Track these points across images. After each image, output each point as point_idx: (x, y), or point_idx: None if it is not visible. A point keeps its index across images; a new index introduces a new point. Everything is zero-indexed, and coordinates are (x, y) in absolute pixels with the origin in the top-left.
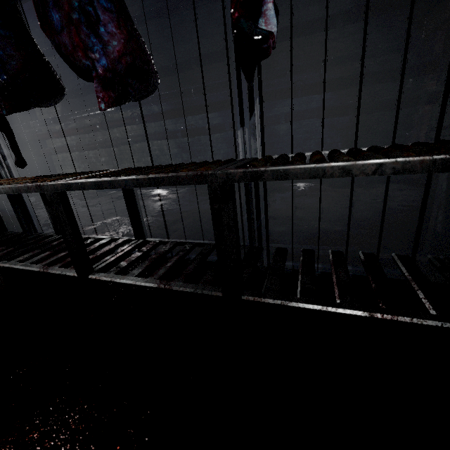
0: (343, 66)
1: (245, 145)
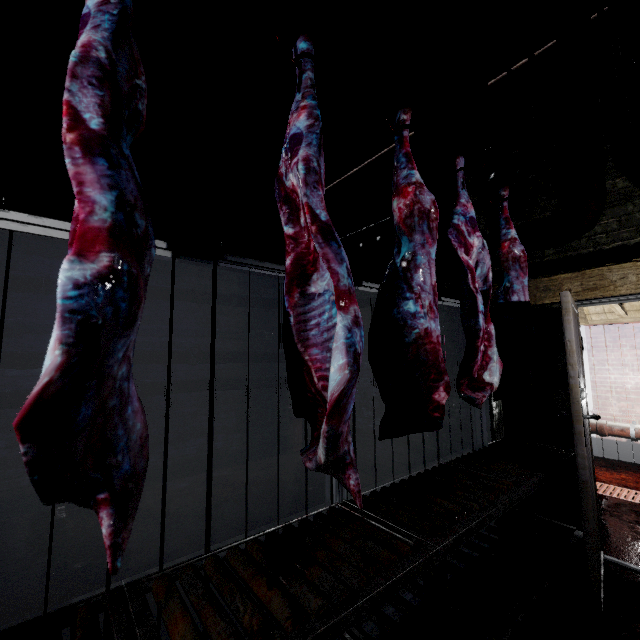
0: (237, 341)
1: (342, 488)
